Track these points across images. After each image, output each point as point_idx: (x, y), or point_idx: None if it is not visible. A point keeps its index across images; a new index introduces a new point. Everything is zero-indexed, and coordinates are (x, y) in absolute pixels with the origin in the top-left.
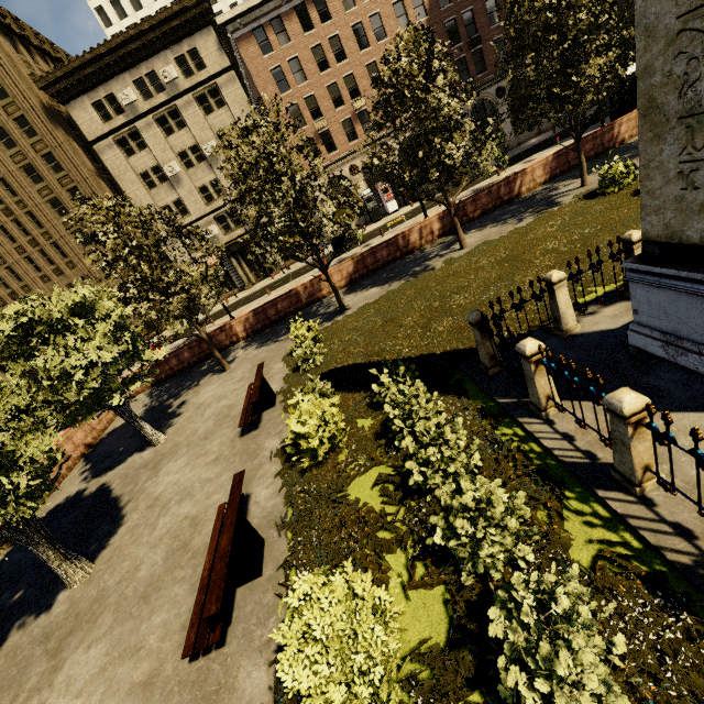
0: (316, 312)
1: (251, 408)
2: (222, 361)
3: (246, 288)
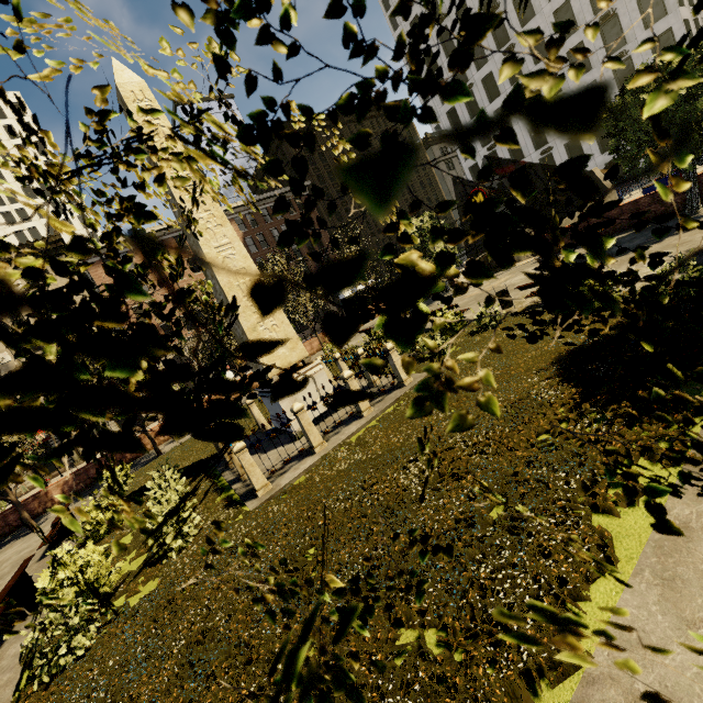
0: (137, 463)
1: (52, 529)
2: (31, 521)
3: (76, 465)
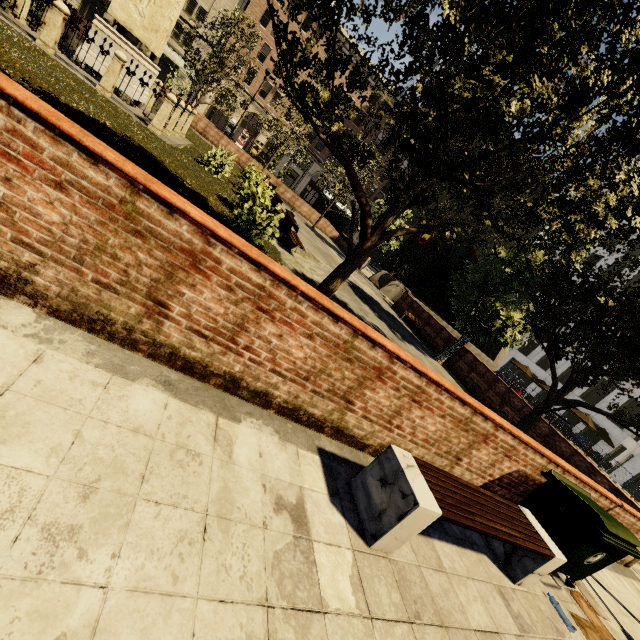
0: None
1: None
2: None
3: None
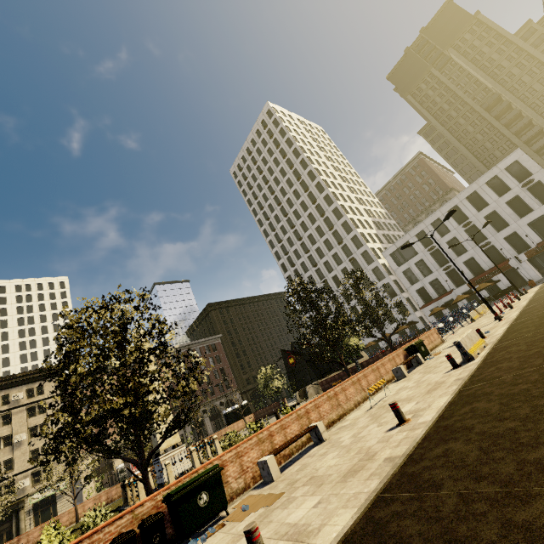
0: None
1: None
2: None
3: None
